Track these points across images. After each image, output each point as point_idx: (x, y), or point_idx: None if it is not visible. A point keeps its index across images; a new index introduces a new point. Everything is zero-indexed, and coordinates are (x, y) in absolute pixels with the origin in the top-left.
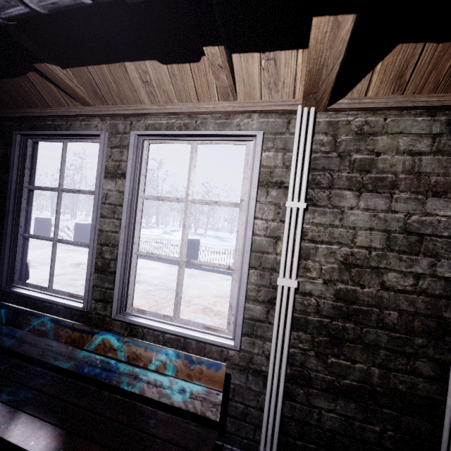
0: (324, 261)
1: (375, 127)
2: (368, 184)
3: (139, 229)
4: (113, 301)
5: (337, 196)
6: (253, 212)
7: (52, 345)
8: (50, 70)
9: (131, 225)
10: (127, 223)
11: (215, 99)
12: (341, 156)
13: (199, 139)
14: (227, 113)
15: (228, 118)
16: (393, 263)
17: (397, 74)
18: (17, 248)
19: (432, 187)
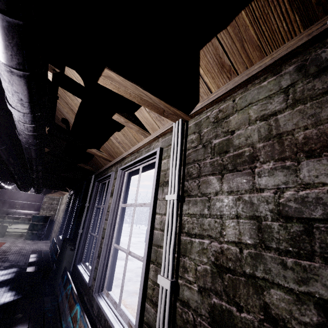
0: (198, 260)
1: (227, 111)
2: (228, 165)
3: (117, 227)
4: (95, 281)
5: (204, 183)
6: (152, 208)
7: (66, 307)
8: (91, 151)
9: (113, 224)
10: (110, 223)
11: (143, 138)
12: (204, 145)
13: (140, 163)
14: (149, 144)
15: (150, 146)
16: (274, 272)
17: (218, 66)
18: (86, 240)
19: (302, 145)
